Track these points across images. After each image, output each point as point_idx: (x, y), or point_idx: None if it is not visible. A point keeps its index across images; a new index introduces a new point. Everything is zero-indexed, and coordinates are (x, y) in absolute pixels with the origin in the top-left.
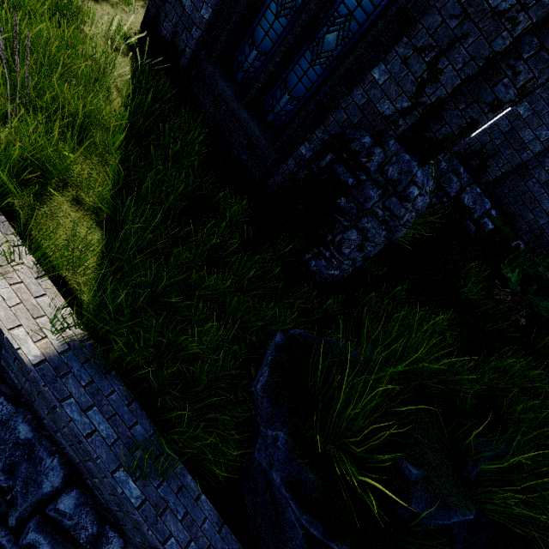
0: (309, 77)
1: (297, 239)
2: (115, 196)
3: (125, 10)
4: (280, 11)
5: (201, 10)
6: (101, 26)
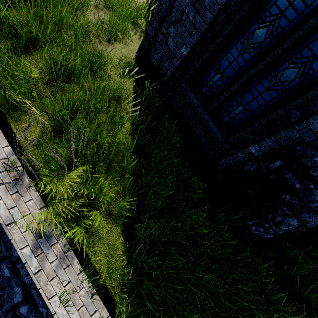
0: (263, 97)
1: (242, 210)
2: (129, 202)
3: (127, 42)
4: (244, 49)
5: (181, 49)
6: (115, 62)
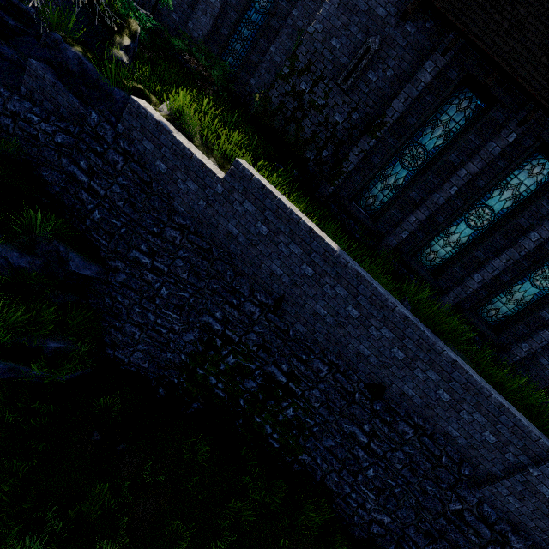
0: None
1: None
2: None
3: None
4: None
5: None
6: None
